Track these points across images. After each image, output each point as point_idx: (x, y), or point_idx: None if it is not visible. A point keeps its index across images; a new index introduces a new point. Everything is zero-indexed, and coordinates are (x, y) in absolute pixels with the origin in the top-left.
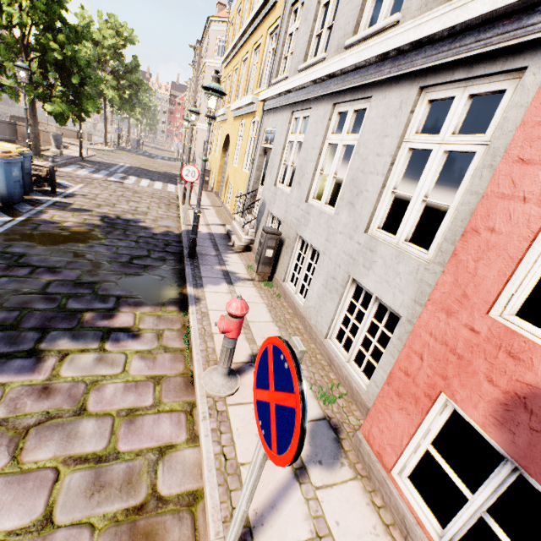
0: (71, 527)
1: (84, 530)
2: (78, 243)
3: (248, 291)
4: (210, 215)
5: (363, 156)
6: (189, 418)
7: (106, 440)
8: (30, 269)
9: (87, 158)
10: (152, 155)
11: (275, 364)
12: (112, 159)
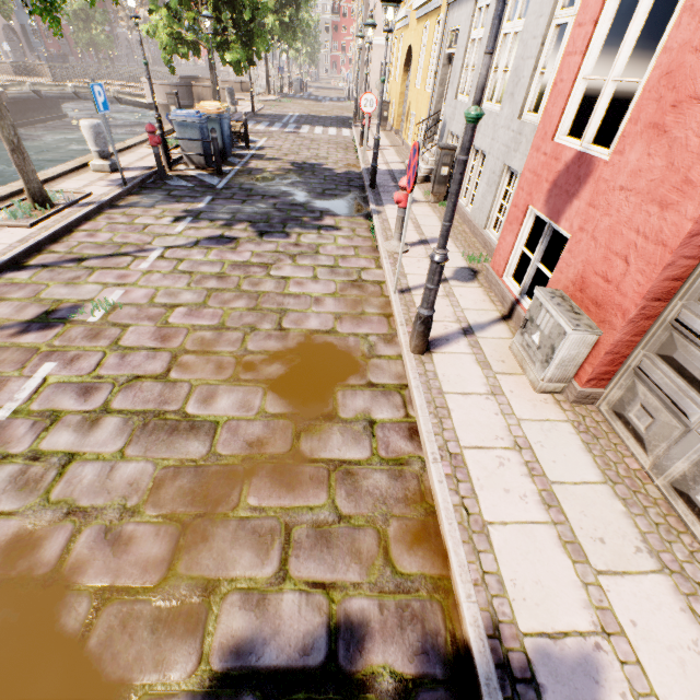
0: (326, 280)
1: (331, 282)
2: (282, 182)
3: (423, 209)
4: (389, 155)
5: (524, 42)
6: (376, 262)
7: (333, 263)
8: (260, 197)
9: (258, 112)
10: (318, 97)
11: (413, 154)
12: (280, 110)
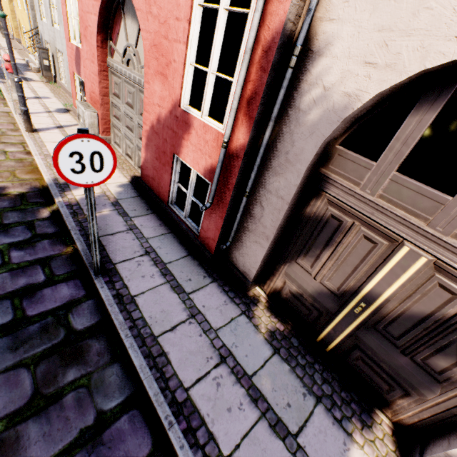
0: None
1: None
2: None
3: (39, 84)
4: None
5: None
6: (5, 104)
7: None
8: None
9: None
10: None
11: None
12: None
